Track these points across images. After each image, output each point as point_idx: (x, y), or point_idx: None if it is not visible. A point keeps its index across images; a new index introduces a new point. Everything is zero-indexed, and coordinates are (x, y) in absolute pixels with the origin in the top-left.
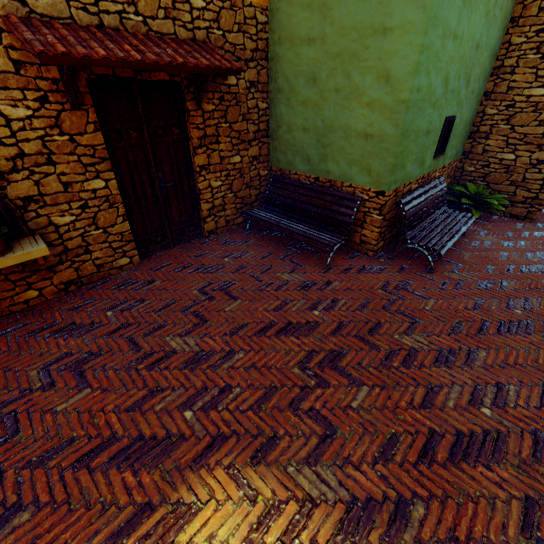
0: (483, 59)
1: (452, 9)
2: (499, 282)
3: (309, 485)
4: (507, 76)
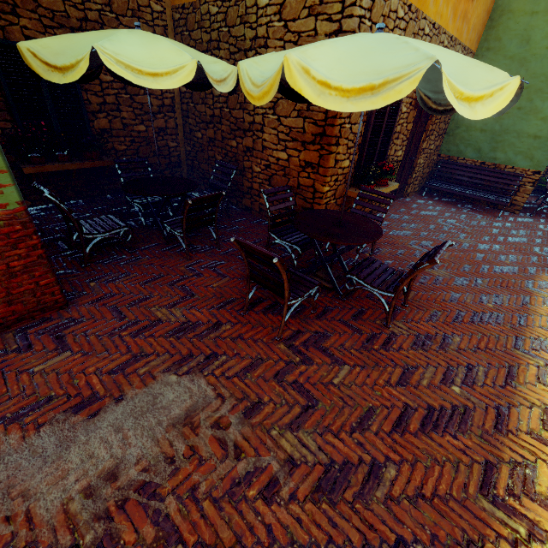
0: None
1: None
2: None
3: None
4: None
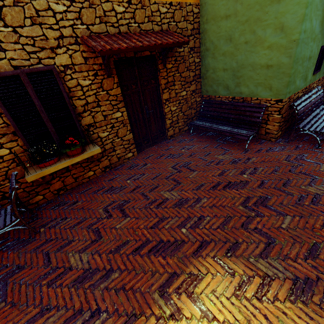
0: None
1: None
2: None
3: (265, 269)
4: None
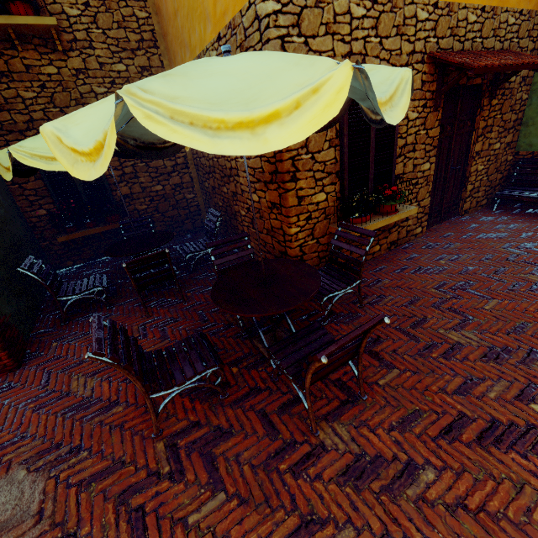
0: None
1: None
2: None
3: None
4: None
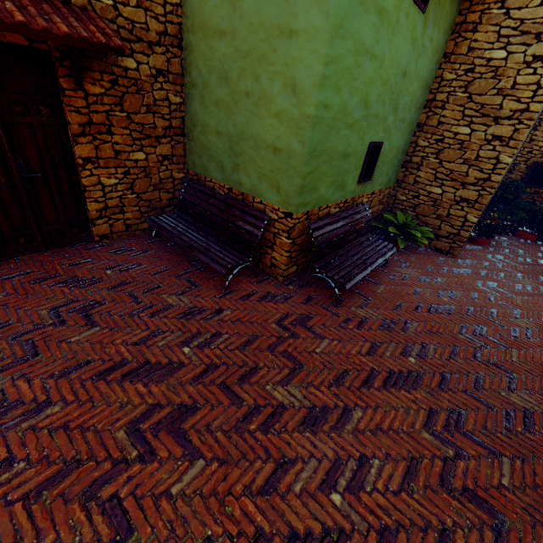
0: (413, 89)
1: (366, 24)
2: (403, 323)
3: None
4: (439, 110)
